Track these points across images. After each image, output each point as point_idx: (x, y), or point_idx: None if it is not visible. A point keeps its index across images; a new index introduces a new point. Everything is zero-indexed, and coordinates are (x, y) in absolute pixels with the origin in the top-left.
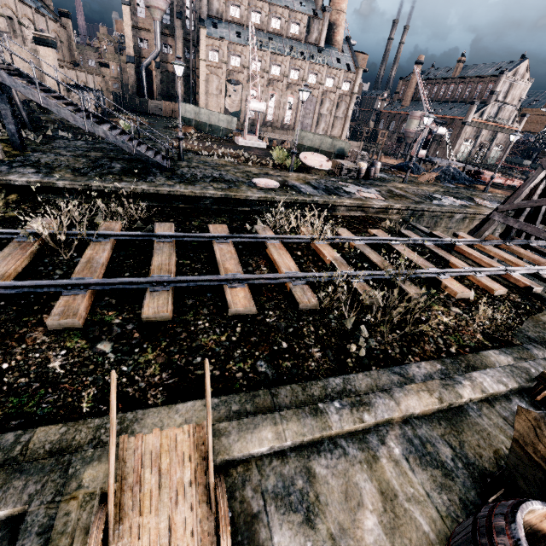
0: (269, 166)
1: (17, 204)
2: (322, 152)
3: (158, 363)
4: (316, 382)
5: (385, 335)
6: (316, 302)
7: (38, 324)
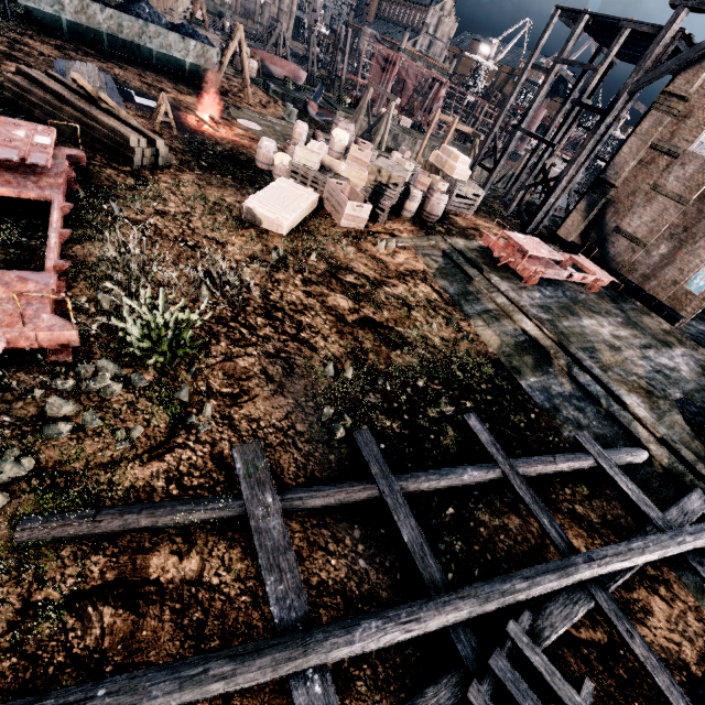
0: None
1: None
2: (209, 12)
3: None
4: None
5: None
6: None
7: None
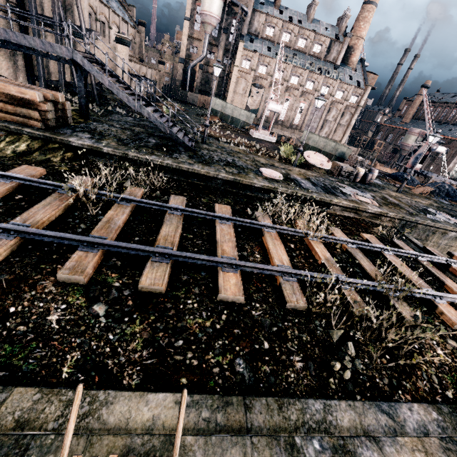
0: (275, 159)
1: (70, 160)
2: (324, 153)
3: (142, 338)
4: (294, 402)
5: (373, 359)
6: (304, 304)
7: (51, 273)
